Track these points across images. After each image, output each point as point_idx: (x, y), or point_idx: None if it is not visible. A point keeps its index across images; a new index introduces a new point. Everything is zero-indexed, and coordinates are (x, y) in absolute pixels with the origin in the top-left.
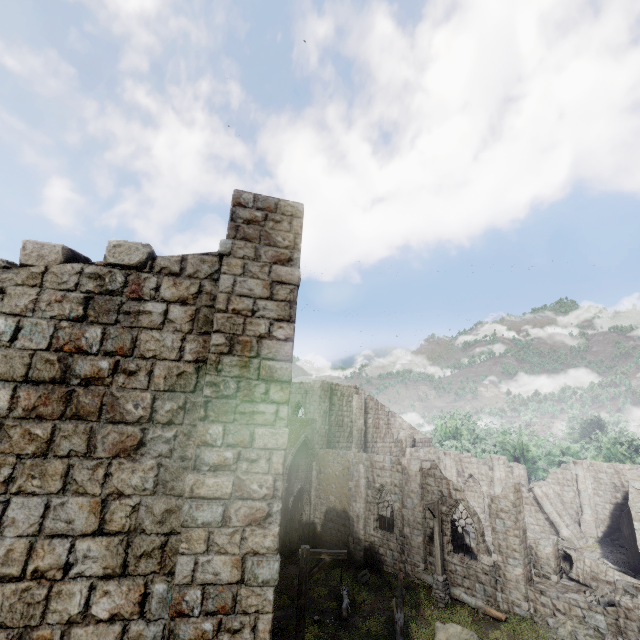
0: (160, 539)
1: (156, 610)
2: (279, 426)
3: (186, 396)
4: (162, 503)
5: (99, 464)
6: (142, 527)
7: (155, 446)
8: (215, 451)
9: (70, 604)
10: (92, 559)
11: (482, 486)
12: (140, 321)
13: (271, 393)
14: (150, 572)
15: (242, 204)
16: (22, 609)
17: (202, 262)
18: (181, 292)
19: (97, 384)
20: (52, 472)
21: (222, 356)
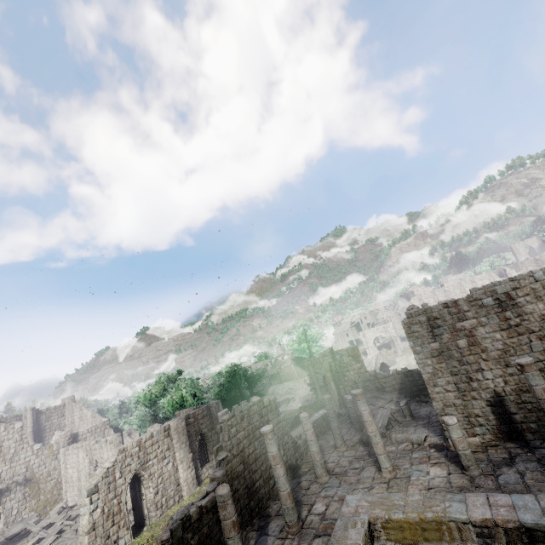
0: None
1: None
2: None
3: None
4: None
5: None
6: None
7: None
8: None
9: None
10: None
11: None
12: None
13: None
14: None
15: None
16: None
17: None
18: None
19: None
20: None
21: None
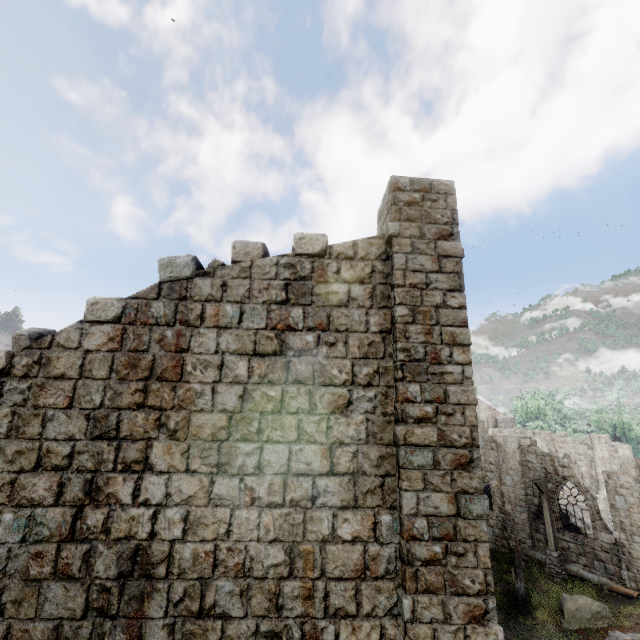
0: (379, 480)
1: (386, 536)
2: (467, 384)
3: (378, 362)
4: (375, 451)
5: (321, 419)
6: (363, 470)
7: (361, 404)
8: (416, 406)
9: (321, 527)
10: (330, 493)
11: (580, 466)
12: (330, 300)
13: (455, 356)
14: (376, 505)
15: (401, 188)
16: (288, 528)
17: (370, 245)
18: (358, 273)
19: (307, 354)
20: (288, 425)
21: (408, 325)
